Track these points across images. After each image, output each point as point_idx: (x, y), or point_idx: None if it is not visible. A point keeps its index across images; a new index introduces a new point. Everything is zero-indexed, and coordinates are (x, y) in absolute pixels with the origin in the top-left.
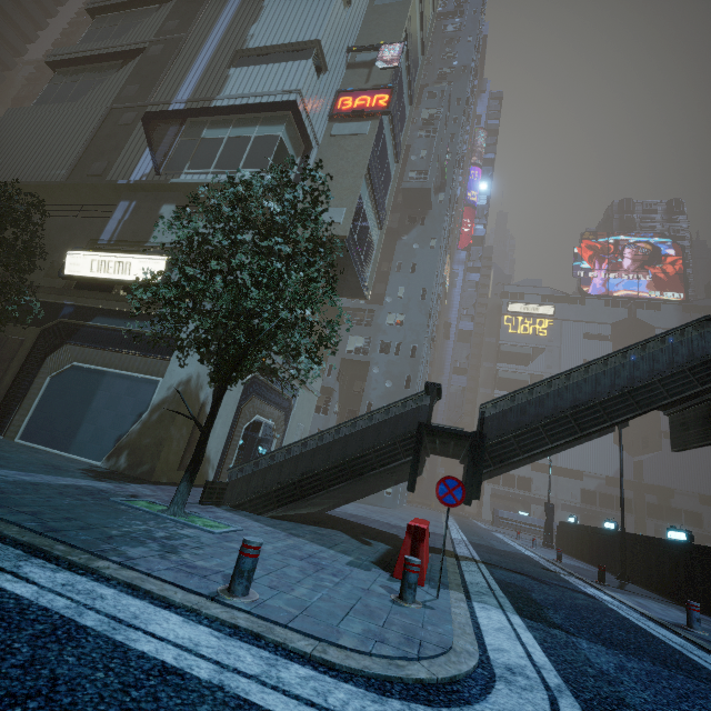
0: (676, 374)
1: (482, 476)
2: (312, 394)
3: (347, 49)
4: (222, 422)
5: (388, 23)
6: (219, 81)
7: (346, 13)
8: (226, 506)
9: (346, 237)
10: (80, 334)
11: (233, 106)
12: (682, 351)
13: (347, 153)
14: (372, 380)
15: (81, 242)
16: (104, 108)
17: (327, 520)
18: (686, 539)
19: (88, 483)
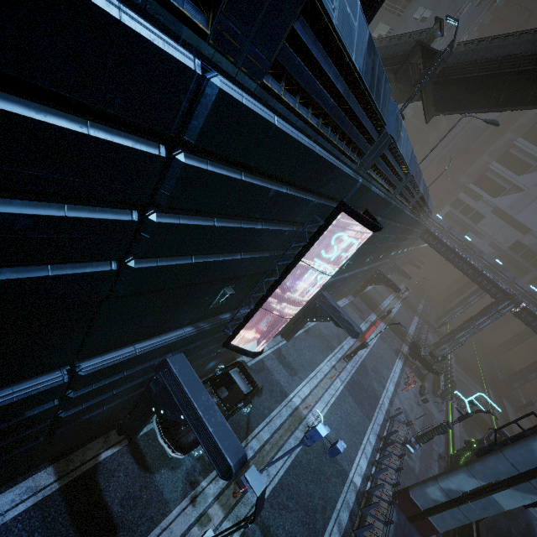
0: (399, 56)
1: None
2: None
3: None
4: None
5: None
6: None
7: None
8: None
9: None
10: None
11: None
12: (413, 45)
13: None
14: None
15: None
16: None
17: None
18: None
19: None
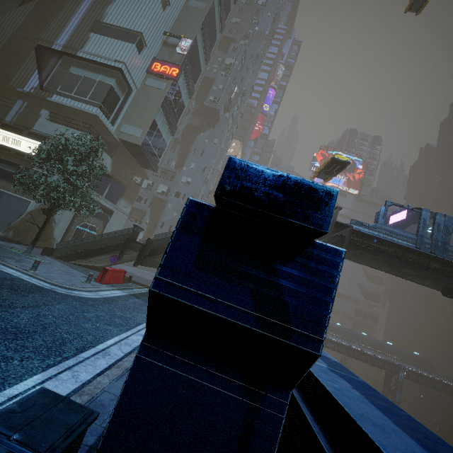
0: None
1: None
2: (124, 214)
3: (164, 33)
4: (63, 223)
5: (191, 21)
6: (83, 39)
7: (165, 11)
8: (53, 257)
9: (139, 145)
10: None
11: (89, 59)
12: None
13: (150, 98)
14: (167, 210)
15: None
16: (12, 31)
17: (101, 269)
18: None
19: None
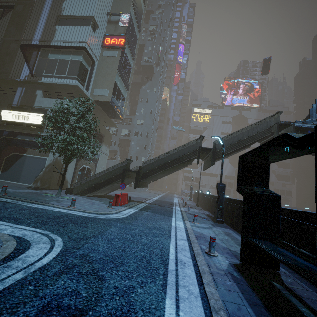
0: (189, 154)
1: (150, 181)
2: (105, 155)
3: (107, 14)
4: (71, 169)
5: (124, 0)
6: (52, 32)
7: None
8: (73, 194)
9: (109, 101)
10: (13, 142)
11: (60, 45)
12: (192, 147)
13: (109, 65)
14: (132, 147)
15: (5, 105)
16: (0, 39)
17: (106, 196)
18: (208, 193)
19: (32, 191)
